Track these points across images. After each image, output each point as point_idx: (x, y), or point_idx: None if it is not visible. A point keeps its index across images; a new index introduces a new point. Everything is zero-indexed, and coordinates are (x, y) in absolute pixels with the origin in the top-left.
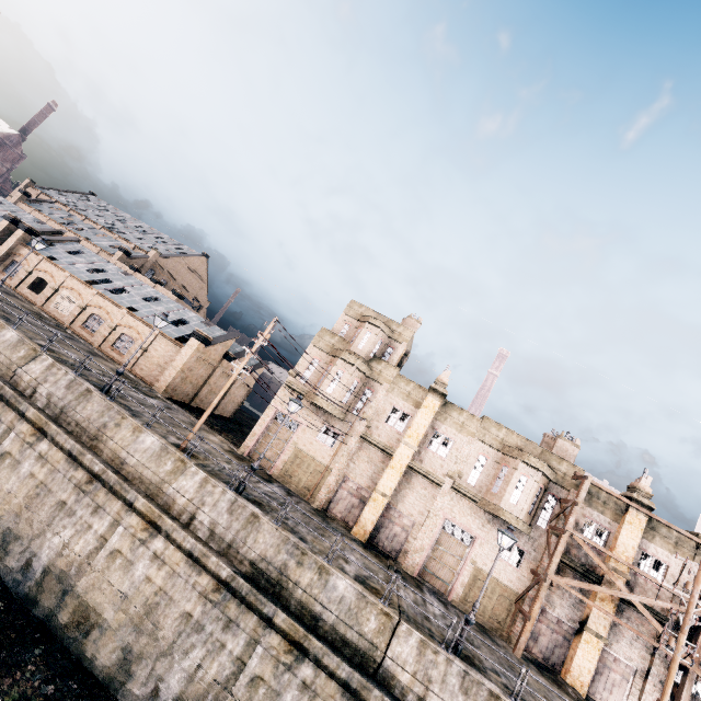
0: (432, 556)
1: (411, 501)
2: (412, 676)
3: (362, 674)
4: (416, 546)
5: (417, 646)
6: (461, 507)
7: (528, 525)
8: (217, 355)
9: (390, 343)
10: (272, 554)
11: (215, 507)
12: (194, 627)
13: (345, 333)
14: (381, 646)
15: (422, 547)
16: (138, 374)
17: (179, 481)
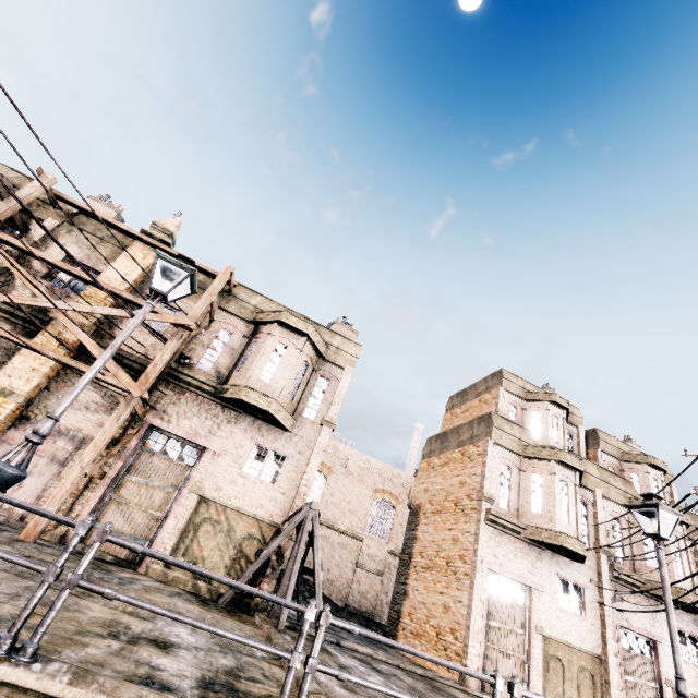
0: None
1: None
2: None
3: None
4: None
5: None
6: None
7: None
8: None
9: None
10: None
11: None
12: None
13: None
14: None
15: None
16: None
17: None
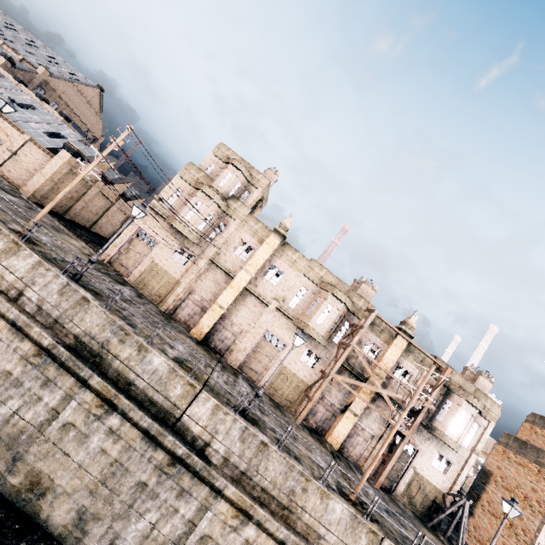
0: (251, 356)
1: (243, 314)
2: (203, 428)
3: (161, 425)
4: (241, 347)
5: (212, 409)
6: (280, 323)
7: (326, 339)
8: (92, 174)
9: (248, 187)
10: (96, 332)
11: (45, 288)
12: (13, 382)
13: (210, 171)
14: (182, 407)
15: (245, 348)
16: (5, 175)
17: (10, 260)
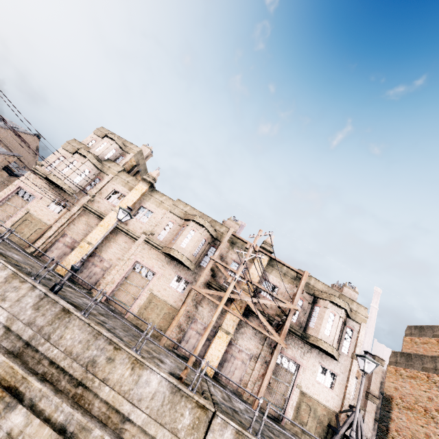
0: (120, 288)
1: (113, 250)
2: None
3: None
4: (108, 279)
5: (6, 277)
6: (149, 254)
7: (191, 261)
8: None
9: (122, 153)
10: None
11: None
12: None
13: (91, 145)
14: None
15: (113, 280)
16: None
17: None
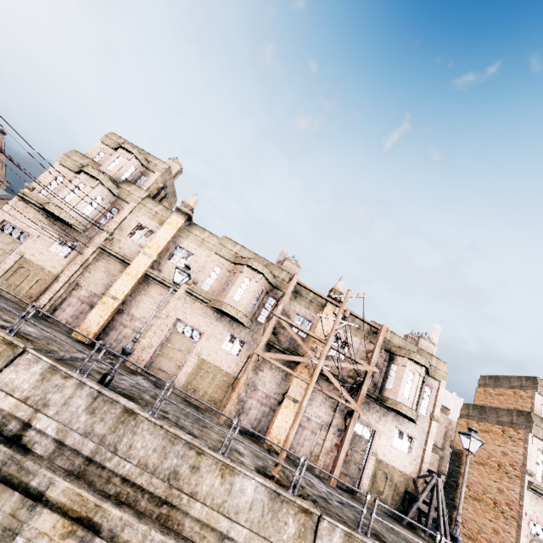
0: (160, 353)
1: (145, 305)
2: (19, 400)
3: None
4: (144, 343)
5: (42, 373)
6: (193, 309)
7: (248, 318)
8: None
9: (145, 172)
10: None
11: None
12: None
13: (99, 159)
14: None
15: (150, 344)
16: None
17: None
